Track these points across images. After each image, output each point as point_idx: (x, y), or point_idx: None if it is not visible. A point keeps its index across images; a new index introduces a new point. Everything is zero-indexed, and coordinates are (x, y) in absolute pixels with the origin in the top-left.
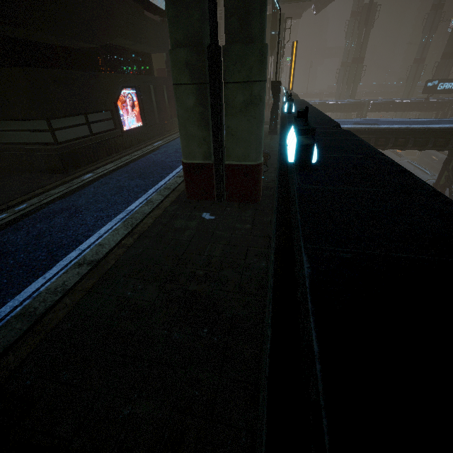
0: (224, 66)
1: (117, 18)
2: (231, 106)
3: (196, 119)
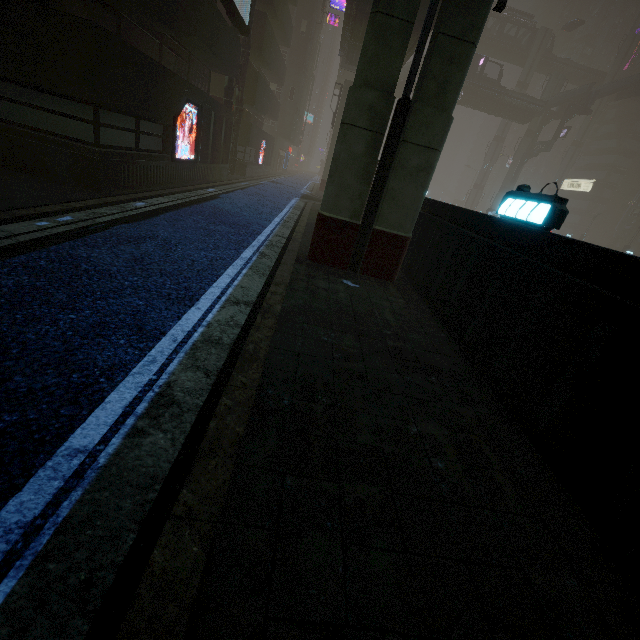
0: (409, 124)
1: (201, 12)
2: (402, 167)
3: (358, 170)
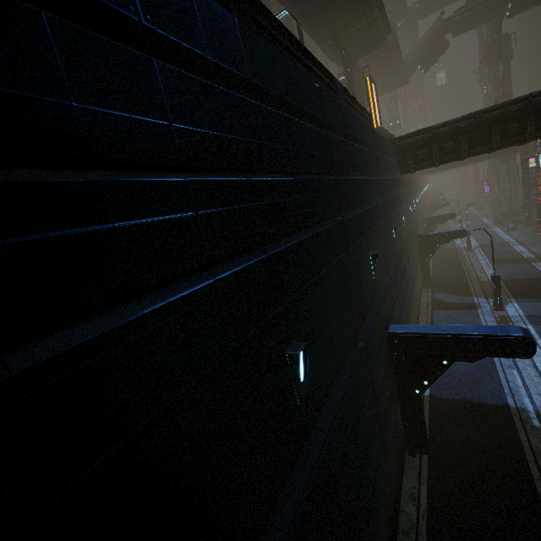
0: None
1: None
2: None
3: None
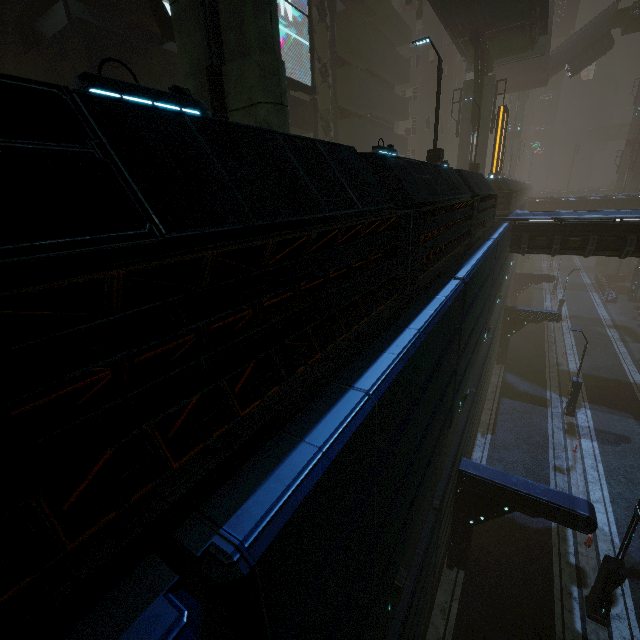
0: (227, 92)
1: None
2: None
3: None
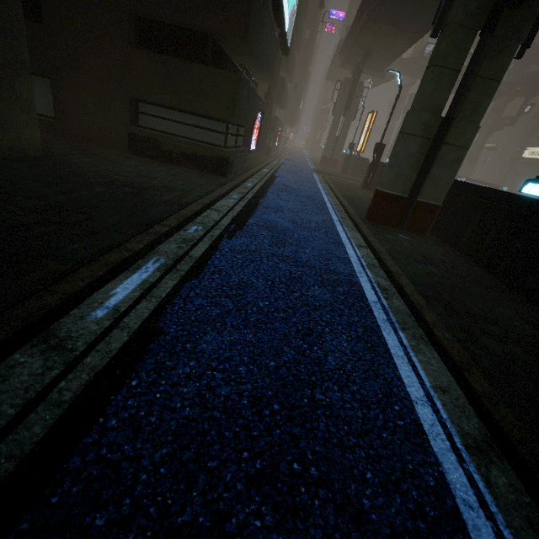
0: (450, 133)
1: (271, 48)
2: (442, 160)
3: (411, 162)
